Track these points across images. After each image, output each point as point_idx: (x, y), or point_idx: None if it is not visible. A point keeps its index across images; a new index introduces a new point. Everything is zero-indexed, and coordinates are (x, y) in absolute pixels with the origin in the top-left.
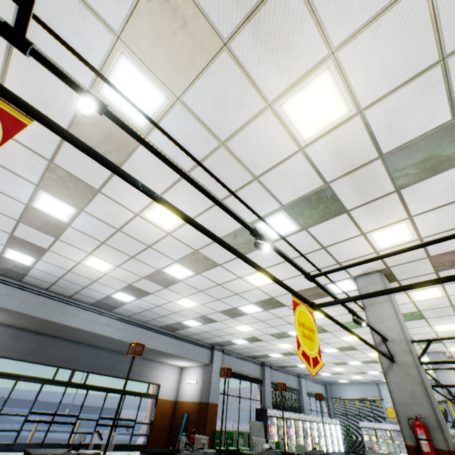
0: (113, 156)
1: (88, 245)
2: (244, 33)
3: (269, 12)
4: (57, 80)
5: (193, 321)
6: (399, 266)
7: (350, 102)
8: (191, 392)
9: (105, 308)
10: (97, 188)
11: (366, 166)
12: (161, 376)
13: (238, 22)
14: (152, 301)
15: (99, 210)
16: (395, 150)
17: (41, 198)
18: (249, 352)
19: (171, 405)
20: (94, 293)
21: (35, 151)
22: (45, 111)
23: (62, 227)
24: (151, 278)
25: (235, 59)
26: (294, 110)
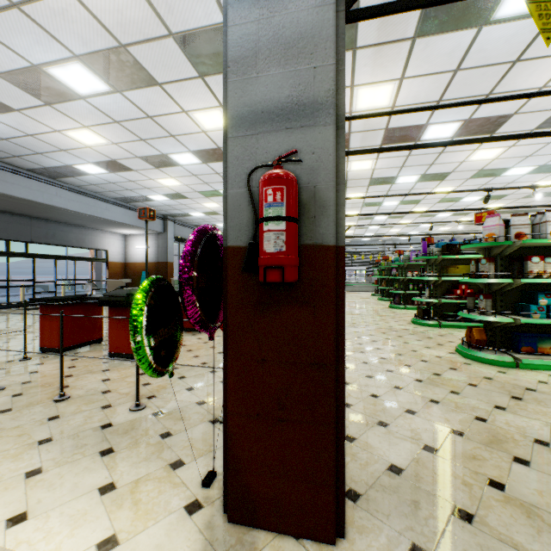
0: (205, 68)
1: (92, 120)
2: (369, 50)
3: (389, 48)
4: (203, 1)
5: (161, 197)
6: (353, 181)
7: (392, 101)
8: (144, 256)
9: (49, 175)
10: (160, 82)
11: (376, 131)
12: (106, 243)
13: (371, 44)
14: (127, 177)
15: (143, 98)
16: (394, 128)
17: (68, 67)
18: (199, 222)
19: (122, 266)
20: (46, 161)
21: (111, 31)
22: (163, 12)
23: (69, 97)
24: (147, 159)
25: (354, 58)
26: (363, 94)
